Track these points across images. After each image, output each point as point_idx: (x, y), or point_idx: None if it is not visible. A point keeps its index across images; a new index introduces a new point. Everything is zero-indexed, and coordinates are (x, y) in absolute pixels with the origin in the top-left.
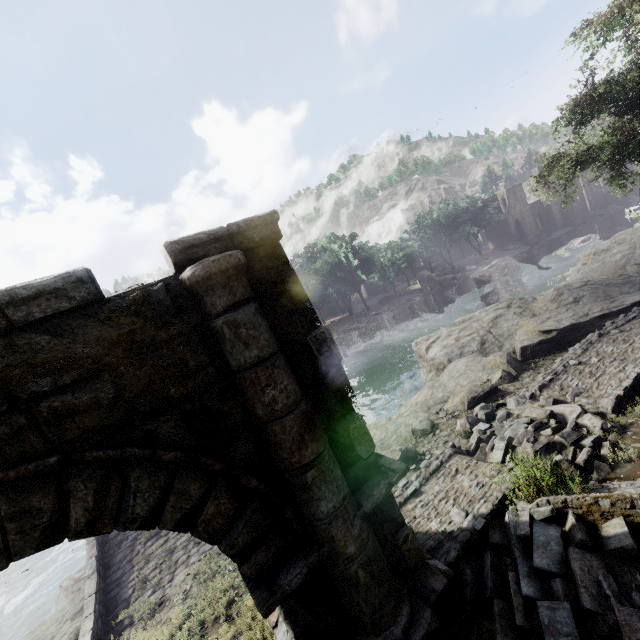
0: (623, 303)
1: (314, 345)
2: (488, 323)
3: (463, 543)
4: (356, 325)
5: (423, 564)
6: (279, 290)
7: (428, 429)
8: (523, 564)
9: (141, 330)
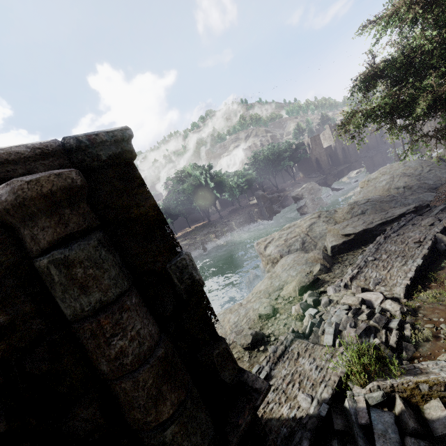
0: (394, 214)
1: (174, 273)
2: (306, 228)
3: (312, 431)
4: (213, 229)
5: None
6: (133, 215)
7: (271, 313)
8: None
9: None
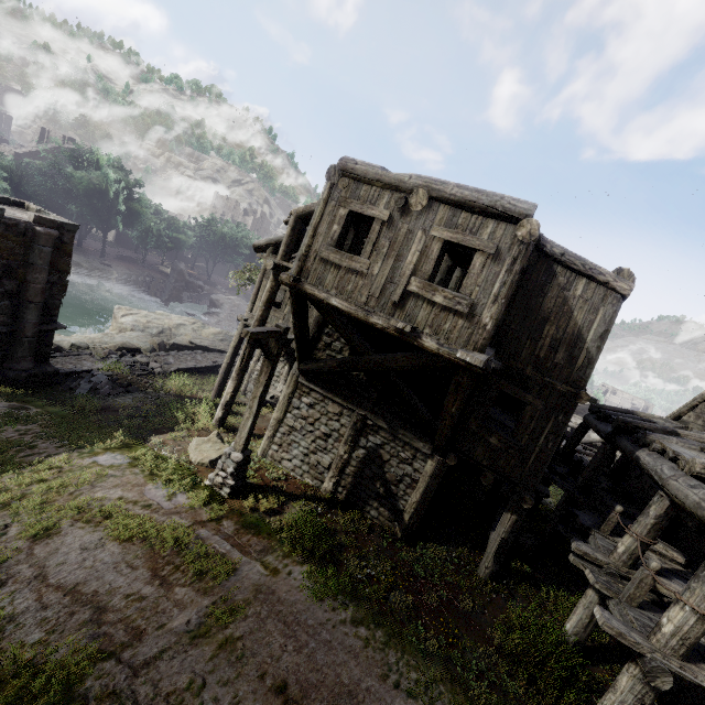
0: None
1: (62, 272)
2: (175, 324)
3: (67, 372)
4: (78, 260)
5: (47, 363)
6: (62, 248)
7: (84, 347)
8: (87, 380)
9: (8, 233)
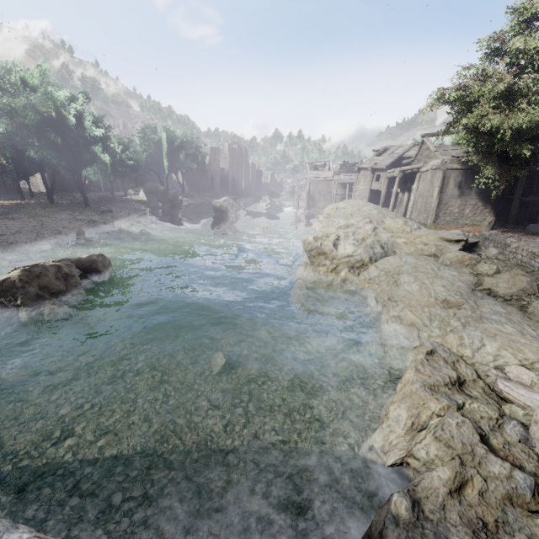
0: (459, 233)
1: None
2: (372, 232)
3: None
4: (84, 216)
5: None
6: None
7: None
8: None
9: None
